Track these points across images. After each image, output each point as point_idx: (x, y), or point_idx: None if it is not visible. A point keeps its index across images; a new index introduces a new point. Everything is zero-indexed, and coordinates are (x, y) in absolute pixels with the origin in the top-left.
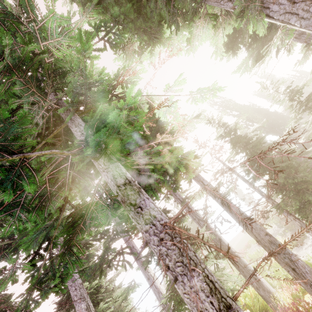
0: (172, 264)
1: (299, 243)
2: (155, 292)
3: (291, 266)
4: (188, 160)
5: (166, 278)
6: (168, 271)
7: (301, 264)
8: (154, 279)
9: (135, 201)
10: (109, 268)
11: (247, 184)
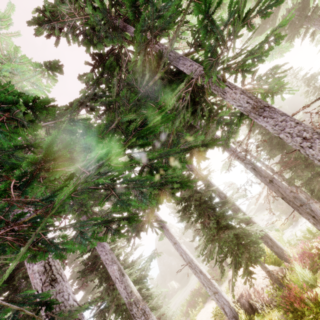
0: (310, 134)
1: (294, 223)
2: (182, 254)
3: (312, 214)
4: (288, 88)
5: (204, 232)
6: (305, 141)
7: (319, 213)
8: (180, 243)
9: (267, 105)
10: (125, 245)
11: (261, 163)
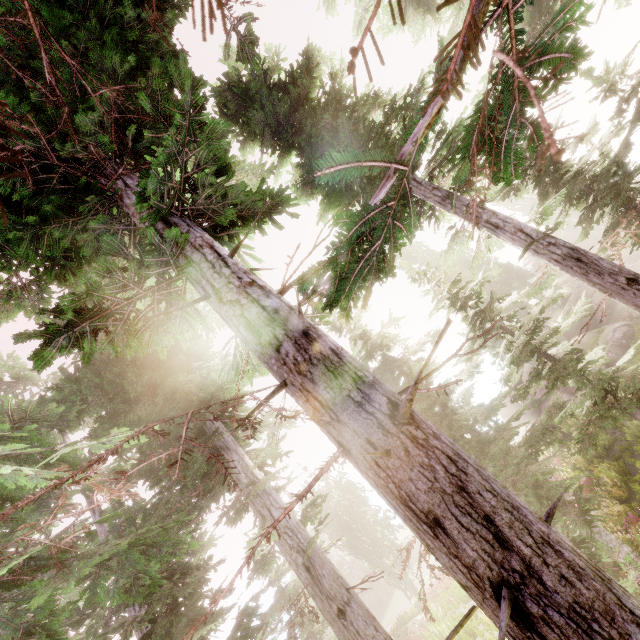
0: None
1: None
2: None
3: None
4: None
5: None
6: None
7: None
8: None
9: None
10: None
11: None
